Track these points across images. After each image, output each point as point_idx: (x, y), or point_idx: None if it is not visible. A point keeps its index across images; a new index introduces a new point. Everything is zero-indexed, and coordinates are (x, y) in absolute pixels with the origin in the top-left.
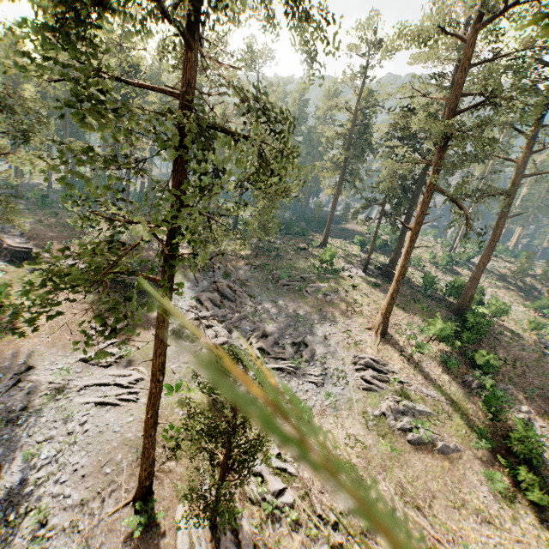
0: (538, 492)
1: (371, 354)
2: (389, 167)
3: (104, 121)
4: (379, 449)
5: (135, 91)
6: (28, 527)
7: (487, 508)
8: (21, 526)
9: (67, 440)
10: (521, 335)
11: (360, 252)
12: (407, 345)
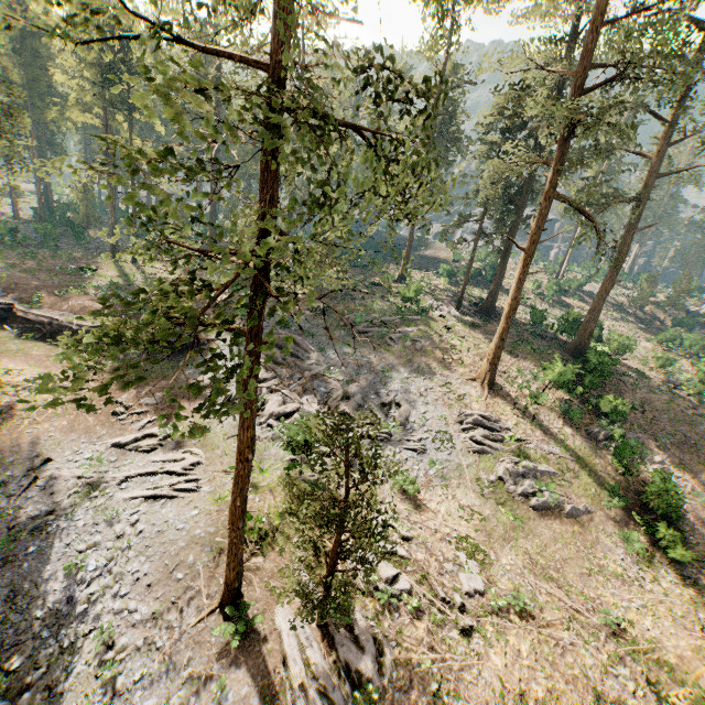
0: (680, 549)
1: (478, 410)
2: (492, 170)
3: (88, 117)
4: (499, 519)
5: (130, 71)
6: (91, 652)
7: (625, 571)
8: (81, 651)
9: (118, 545)
10: (647, 375)
11: (448, 285)
12: (520, 396)
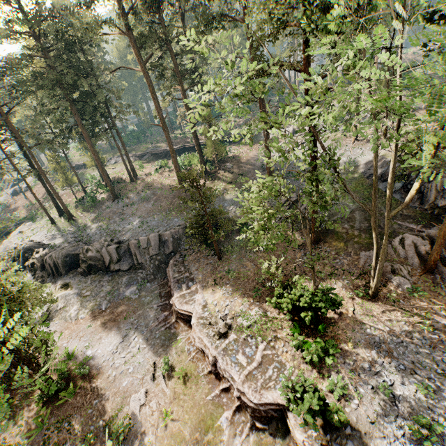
0: None
1: None
2: None
3: None
4: None
5: None
6: None
7: None
8: None
9: None
10: (426, 74)
11: None
12: None
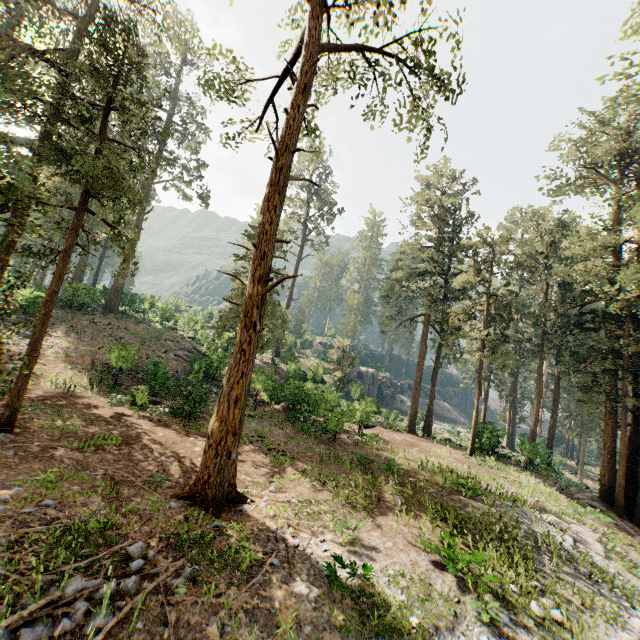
0: None
1: None
2: None
3: None
4: None
5: None
6: None
7: None
8: None
9: None
10: (177, 331)
11: None
12: None
